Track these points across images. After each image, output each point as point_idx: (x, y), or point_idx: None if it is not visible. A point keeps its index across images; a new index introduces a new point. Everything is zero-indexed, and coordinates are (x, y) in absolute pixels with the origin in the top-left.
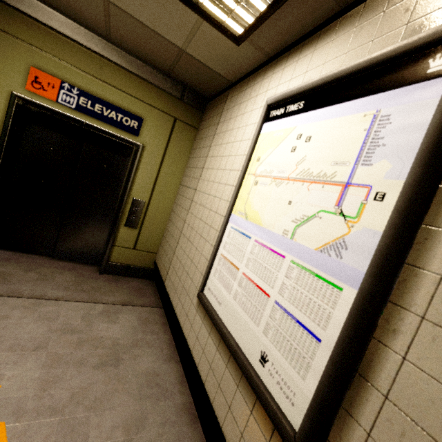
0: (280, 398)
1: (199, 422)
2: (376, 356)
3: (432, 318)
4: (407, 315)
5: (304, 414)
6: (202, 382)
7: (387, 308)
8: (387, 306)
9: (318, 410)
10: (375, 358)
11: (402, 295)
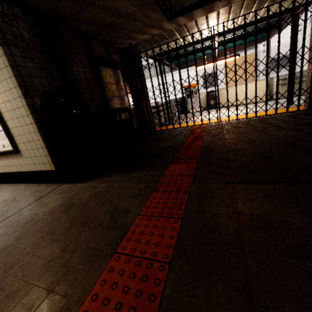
0: (10, 148)
1: (19, 184)
2: (7, 124)
3: (4, 111)
4: (3, 114)
5: (10, 144)
6: (7, 173)
7: (1, 115)
8: (1, 115)
9: (9, 141)
10: (7, 124)
11: (0, 111)
